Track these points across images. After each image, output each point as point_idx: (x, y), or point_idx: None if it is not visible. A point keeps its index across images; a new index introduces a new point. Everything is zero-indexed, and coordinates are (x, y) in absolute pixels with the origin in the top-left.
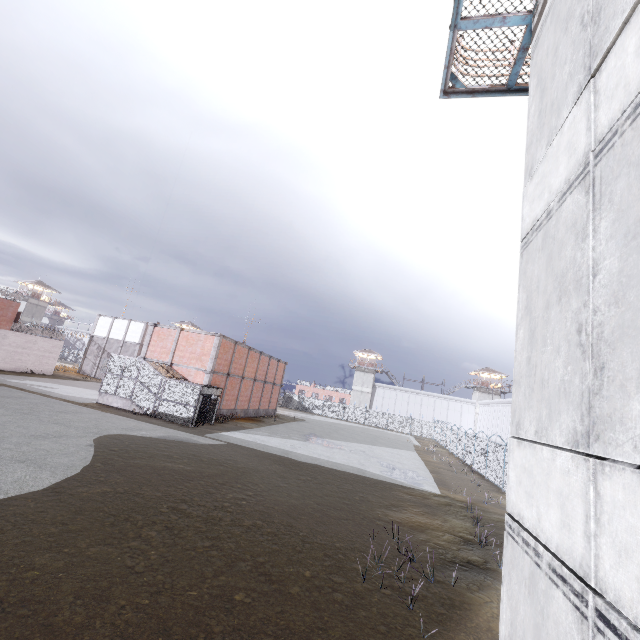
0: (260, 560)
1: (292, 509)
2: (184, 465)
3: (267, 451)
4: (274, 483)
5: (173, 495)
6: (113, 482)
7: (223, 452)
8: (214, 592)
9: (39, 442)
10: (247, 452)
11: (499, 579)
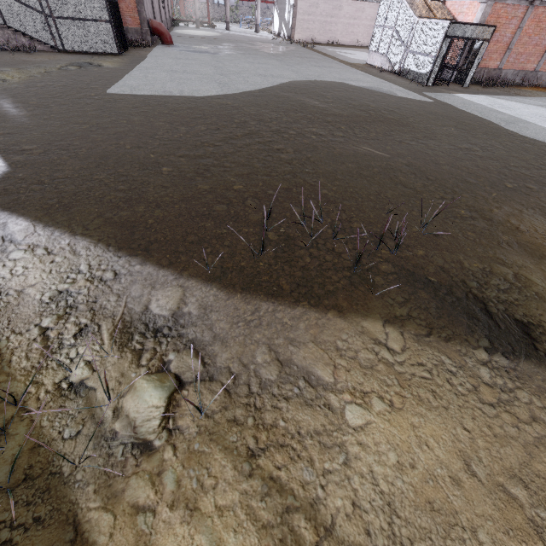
0: (226, 165)
1: (355, 157)
2: (321, 103)
3: (480, 116)
4: (399, 138)
5: (262, 116)
6: (241, 101)
7: (399, 105)
8: (161, 161)
9: (254, 78)
10: (440, 111)
11: (532, 378)
